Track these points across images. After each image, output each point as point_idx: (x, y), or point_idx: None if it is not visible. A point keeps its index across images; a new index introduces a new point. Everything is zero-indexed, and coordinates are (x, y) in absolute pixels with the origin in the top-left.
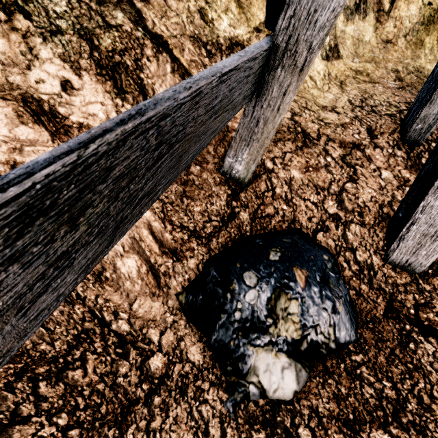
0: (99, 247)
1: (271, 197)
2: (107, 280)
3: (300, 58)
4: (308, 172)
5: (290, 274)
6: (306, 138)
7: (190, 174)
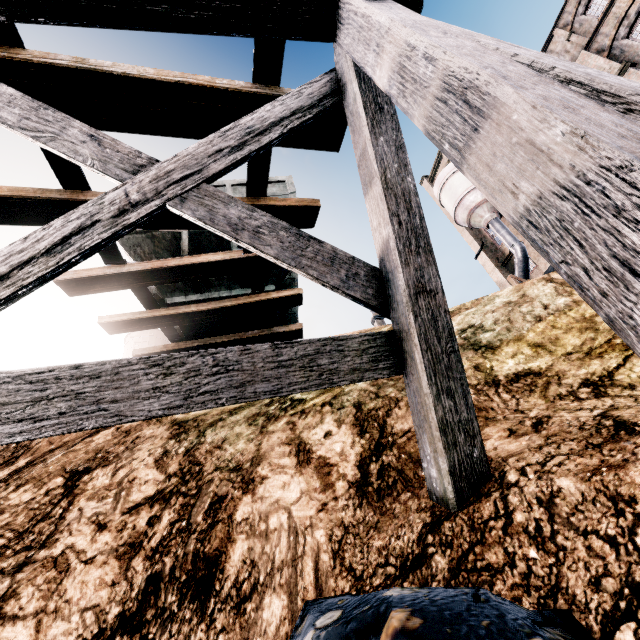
0: (174, 402)
1: (501, 529)
2: (244, 614)
3: (405, 326)
4: (596, 476)
5: (383, 618)
6: (622, 429)
7: (395, 502)
